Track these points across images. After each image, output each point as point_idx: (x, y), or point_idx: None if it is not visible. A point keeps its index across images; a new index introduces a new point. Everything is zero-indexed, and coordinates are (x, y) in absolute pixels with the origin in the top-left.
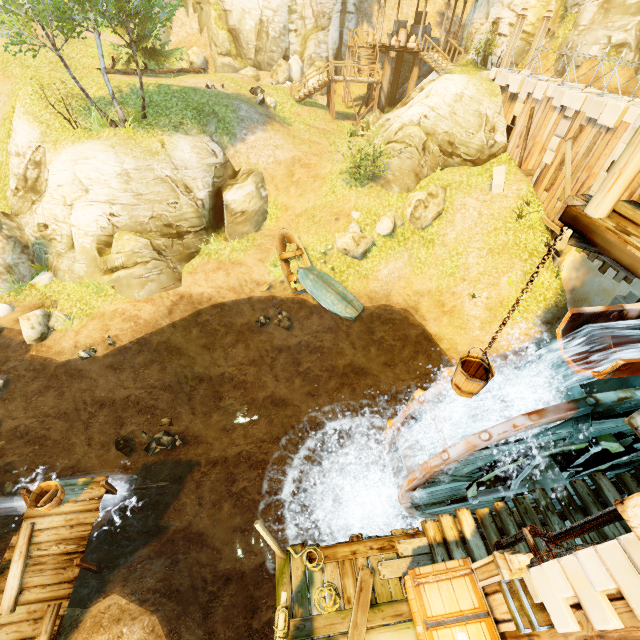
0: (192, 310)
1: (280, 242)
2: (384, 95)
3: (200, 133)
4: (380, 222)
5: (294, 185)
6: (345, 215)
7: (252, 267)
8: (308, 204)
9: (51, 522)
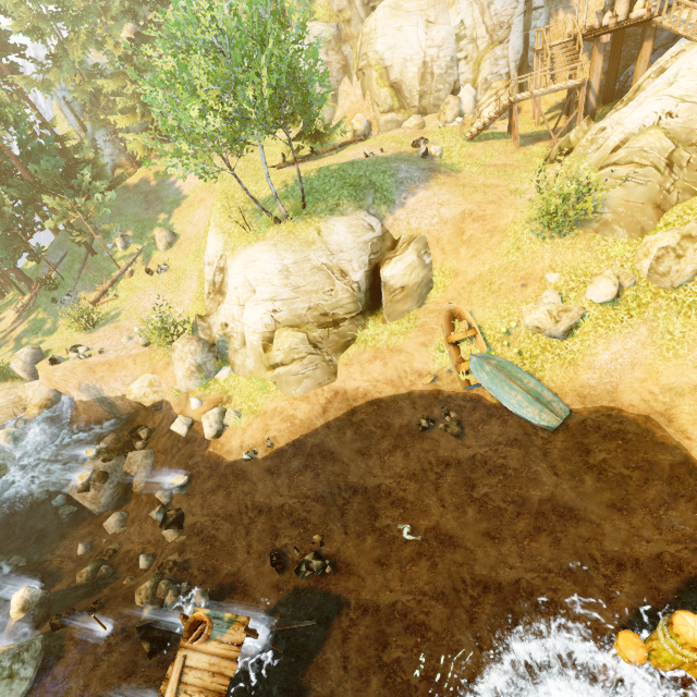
0: (346, 408)
1: (447, 320)
2: (594, 95)
3: (356, 210)
4: (593, 285)
5: (465, 245)
6: (536, 279)
7: (413, 354)
8: (483, 267)
9: (198, 660)
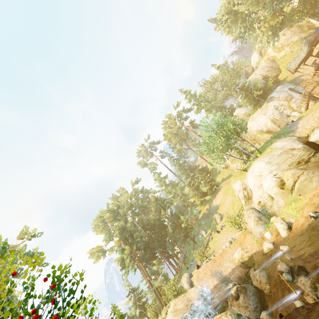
0: None
1: None
2: None
3: (279, 139)
4: None
5: None
6: None
7: None
8: None
9: None
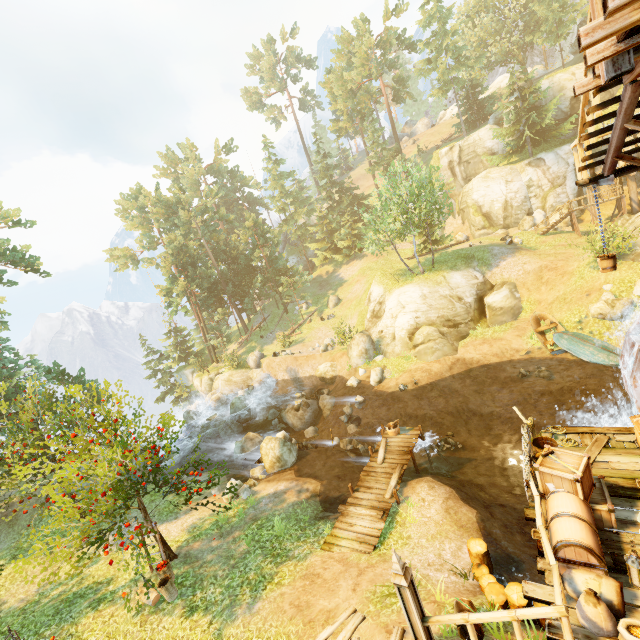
0: (465, 368)
1: (534, 322)
2: (635, 203)
3: (466, 268)
4: (635, 285)
5: (544, 284)
6: (596, 290)
7: (511, 340)
8: (558, 293)
9: (394, 440)
